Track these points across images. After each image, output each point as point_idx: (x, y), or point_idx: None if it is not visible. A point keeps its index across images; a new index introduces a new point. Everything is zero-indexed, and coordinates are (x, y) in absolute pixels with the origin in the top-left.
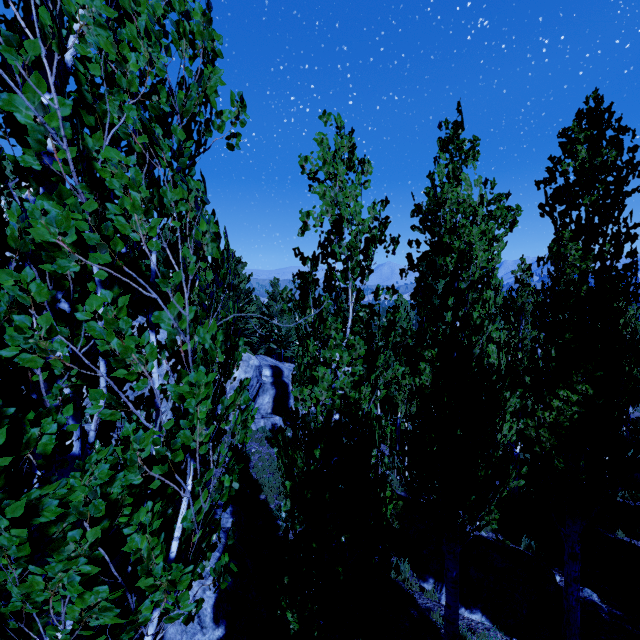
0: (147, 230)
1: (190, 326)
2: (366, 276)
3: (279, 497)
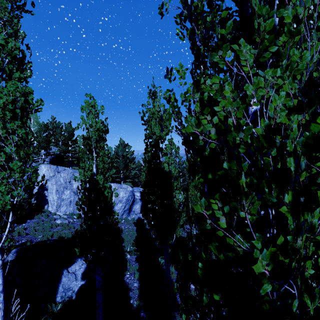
0: (2, 132)
1: (14, 151)
2: (105, 141)
3: (130, 244)
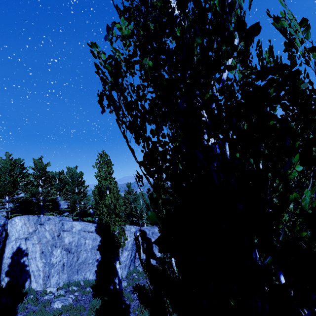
0: None
1: None
2: None
3: None
